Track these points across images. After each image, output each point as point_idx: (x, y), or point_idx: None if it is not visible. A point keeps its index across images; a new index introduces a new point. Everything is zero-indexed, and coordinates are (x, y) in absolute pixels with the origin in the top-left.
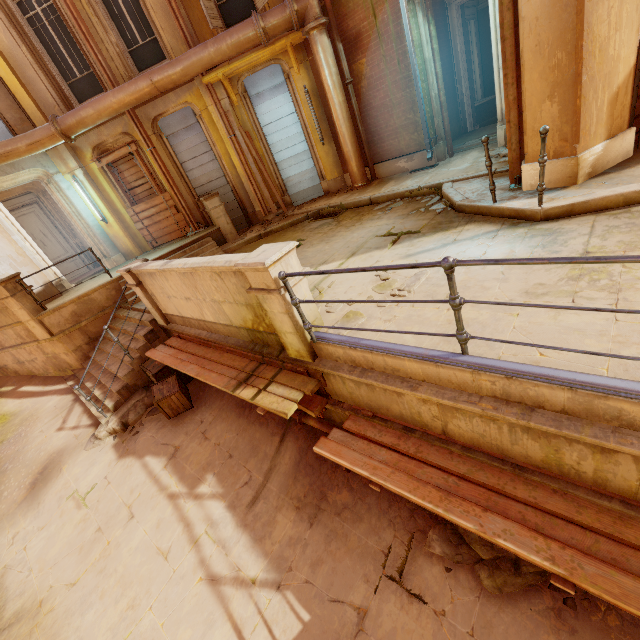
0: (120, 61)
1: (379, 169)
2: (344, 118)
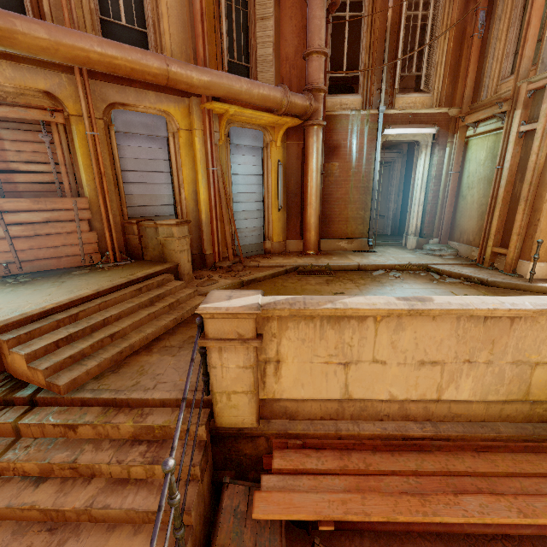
0: (90, 17)
1: (321, 243)
2: (318, 196)
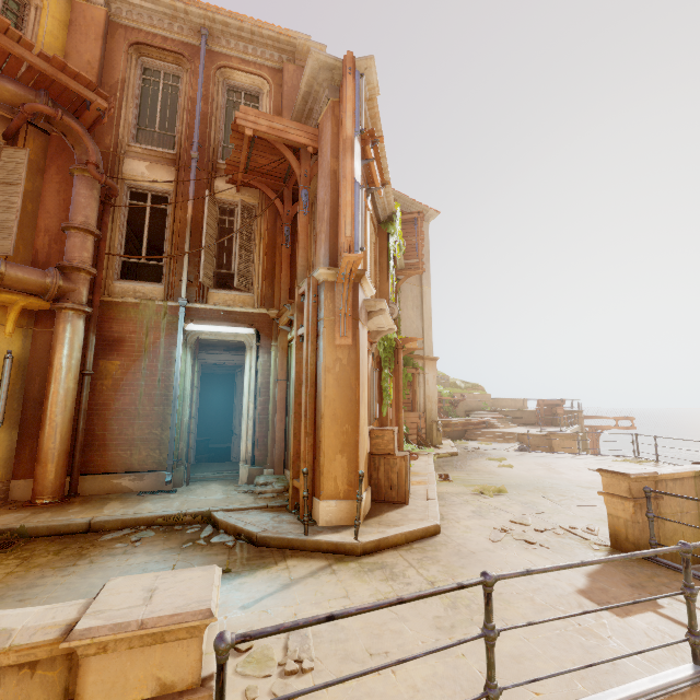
0: None
1: (85, 482)
2: (67, 407)
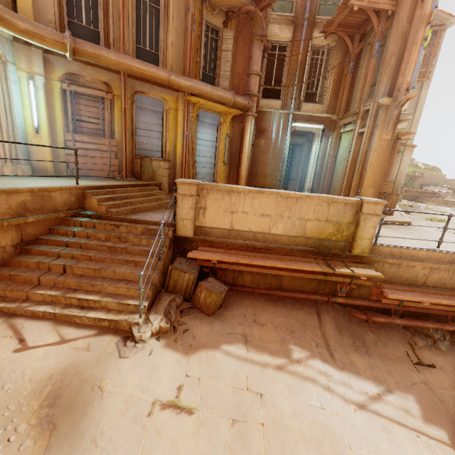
0: (132, 46)
1: None
2: (249, 158)
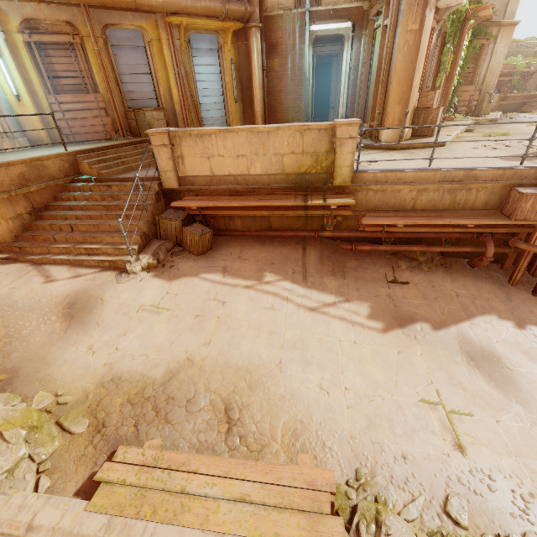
0: None
1: None
2: (261, 89)
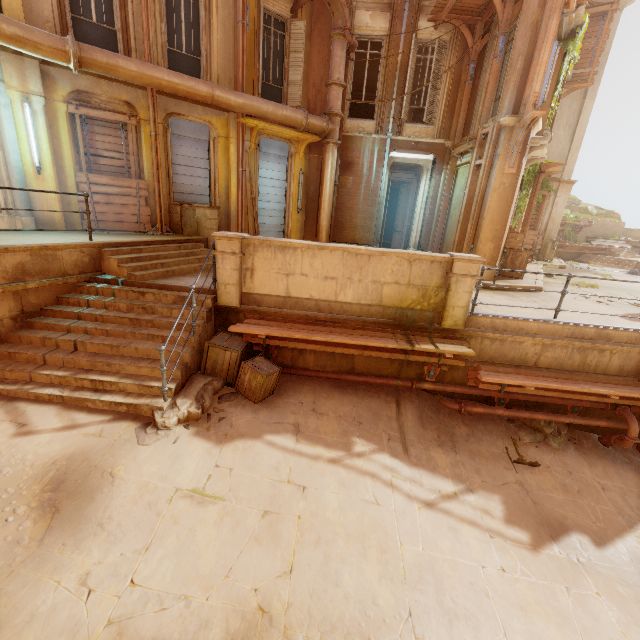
0: (161, 49)
1: None
2: (330, 203)
